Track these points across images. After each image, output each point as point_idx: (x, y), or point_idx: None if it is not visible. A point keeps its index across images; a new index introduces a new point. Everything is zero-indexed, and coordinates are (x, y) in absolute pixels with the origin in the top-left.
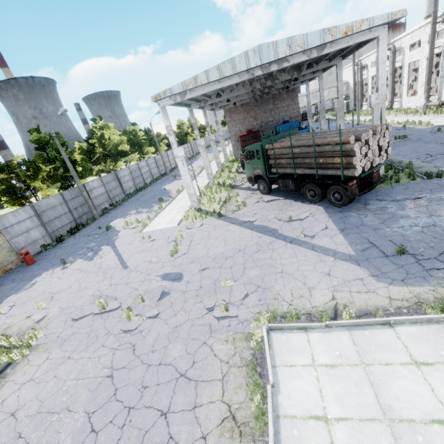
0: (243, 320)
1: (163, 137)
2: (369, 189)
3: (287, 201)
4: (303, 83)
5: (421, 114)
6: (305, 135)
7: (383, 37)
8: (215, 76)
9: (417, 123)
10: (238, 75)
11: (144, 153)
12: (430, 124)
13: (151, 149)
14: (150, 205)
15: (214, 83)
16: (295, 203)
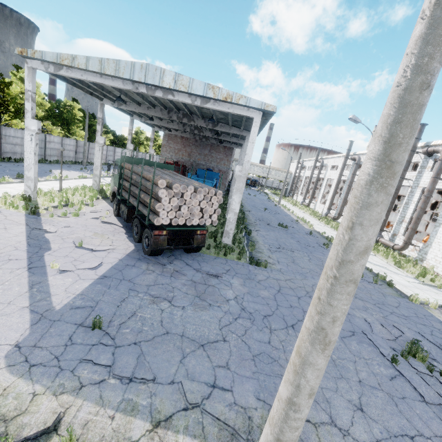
0: None
1: (109, 132)
2: (178, 247)
3: (119, 230)
4: (239, 147)
5: (318, 219)
6: (162, 171)
7: (258, 120)
8: (95, 67)
9: (307, 222)
10: (122, 81)
11: (71, 133)
12: (312, 227)
13: (84, 134)
14: (2, 175)
15: (95, 75)
16: (122, 234)
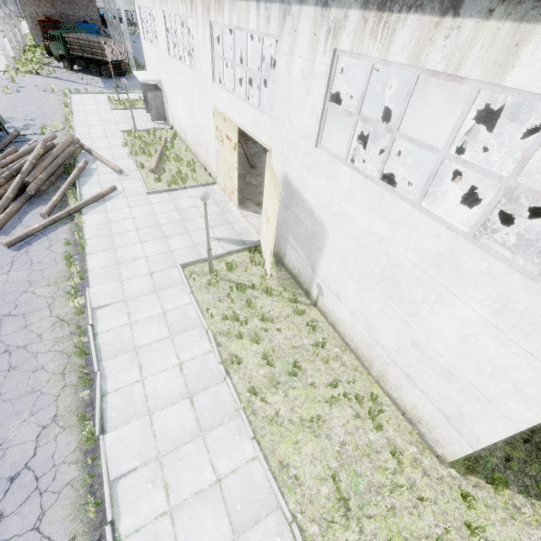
0: (61, 93)
1: None
2: (119, 72)
3: (83, 75)
4: None
5: None
6: (87, 35)
7: None
8: None
9: None
10: None
11: None
12: None
13: None
14: None
15: None
16: (88, 76)
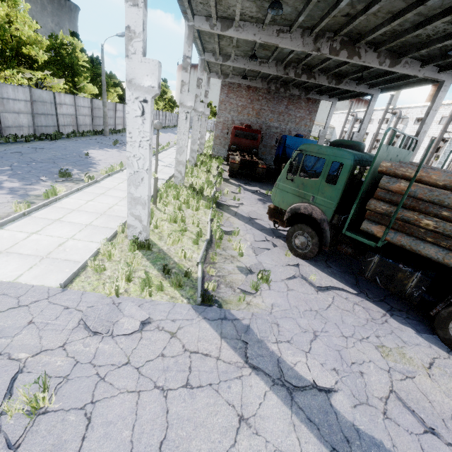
0: None
1: (117, 83)
2: None
3: (372, 308)
4: (331, 99)
5: None
6: None
7: None
8: None
9: None
10: None
11: (78, 88)
12: None
13: (92, 88)
14: (35, 177)
15: None
16: (403, 329)
